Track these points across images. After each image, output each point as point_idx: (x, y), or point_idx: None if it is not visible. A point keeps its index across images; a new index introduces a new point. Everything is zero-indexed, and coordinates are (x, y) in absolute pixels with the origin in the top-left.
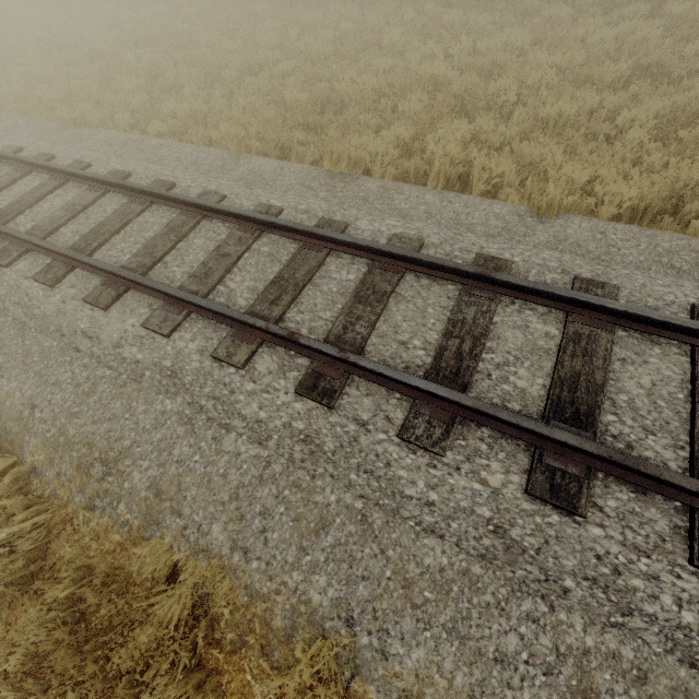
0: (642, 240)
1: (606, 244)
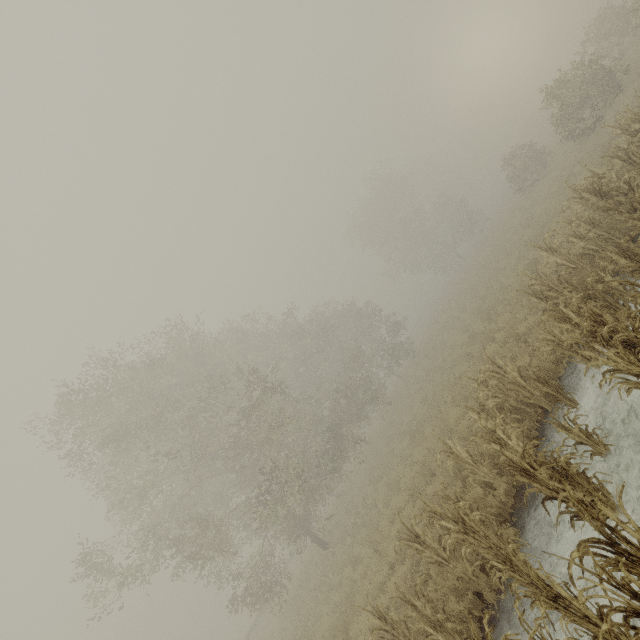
0: None
1: None
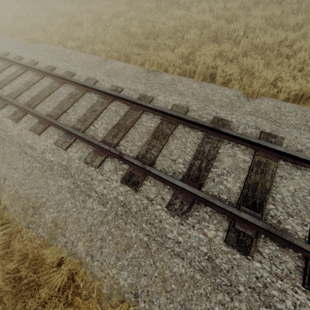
0: (298, 113)
1: (280, 113)
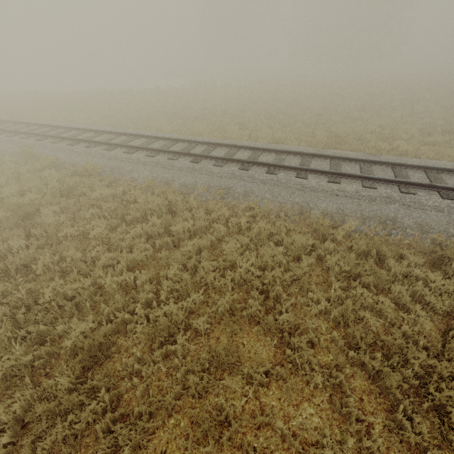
0: None
1: None
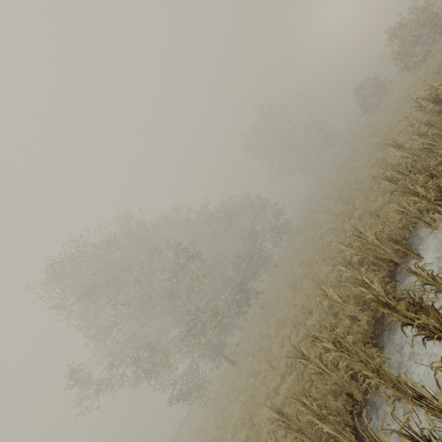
0: None
1: None
